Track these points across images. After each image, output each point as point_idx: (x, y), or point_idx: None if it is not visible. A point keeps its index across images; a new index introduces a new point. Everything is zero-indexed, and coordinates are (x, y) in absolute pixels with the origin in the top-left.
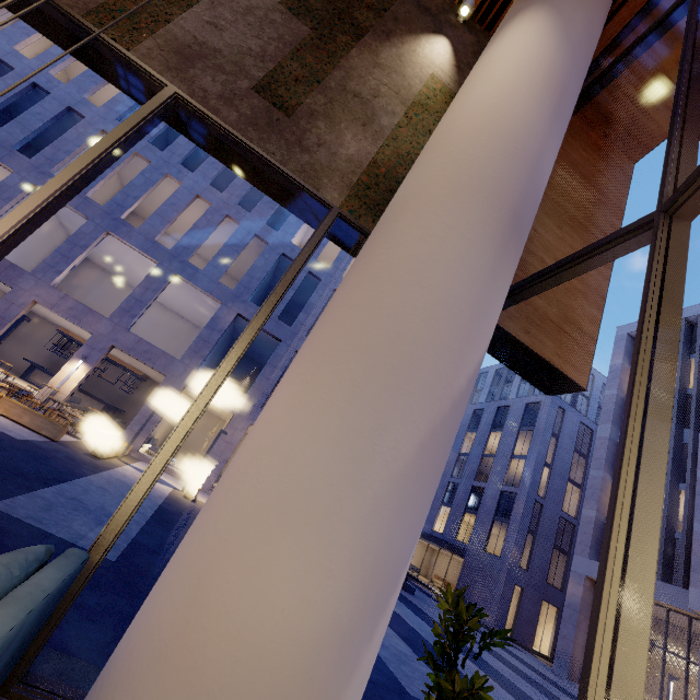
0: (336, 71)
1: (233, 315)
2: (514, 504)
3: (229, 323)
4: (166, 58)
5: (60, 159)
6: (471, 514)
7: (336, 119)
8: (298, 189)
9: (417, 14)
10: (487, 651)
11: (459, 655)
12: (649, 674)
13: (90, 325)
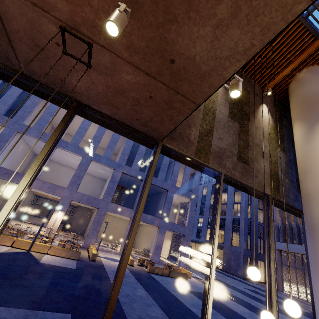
0: (249, 137)
1: (120, 173)
2: (240, 223)
3: (119, 177)
4: (216, 161)
5: (26, 116)
6: (222, 230)
7: (257, 158)
8: (257, 192)
9: (255, 98)
10: (254, 292)
11: (254, 301)
12: (304, 280)
13: (59, 193)
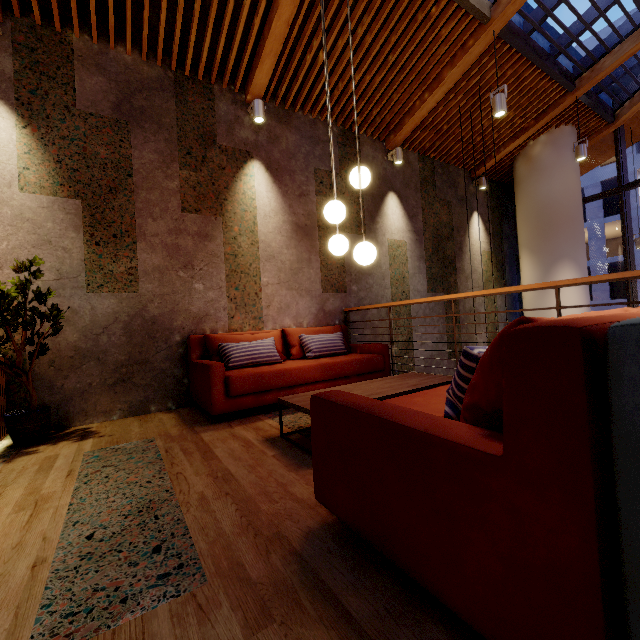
0: (460, 306)
1: None
2: None
3: None
4: None
5: None
6: None
7: (472, 335)
8: None
9: (461, 211)
10: None
11: None
12: None
13: None
